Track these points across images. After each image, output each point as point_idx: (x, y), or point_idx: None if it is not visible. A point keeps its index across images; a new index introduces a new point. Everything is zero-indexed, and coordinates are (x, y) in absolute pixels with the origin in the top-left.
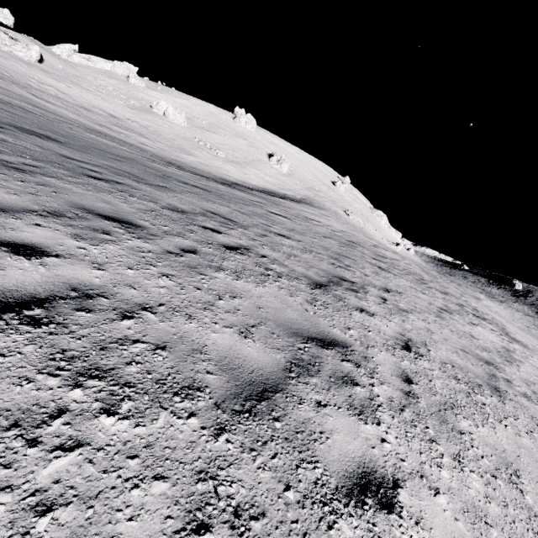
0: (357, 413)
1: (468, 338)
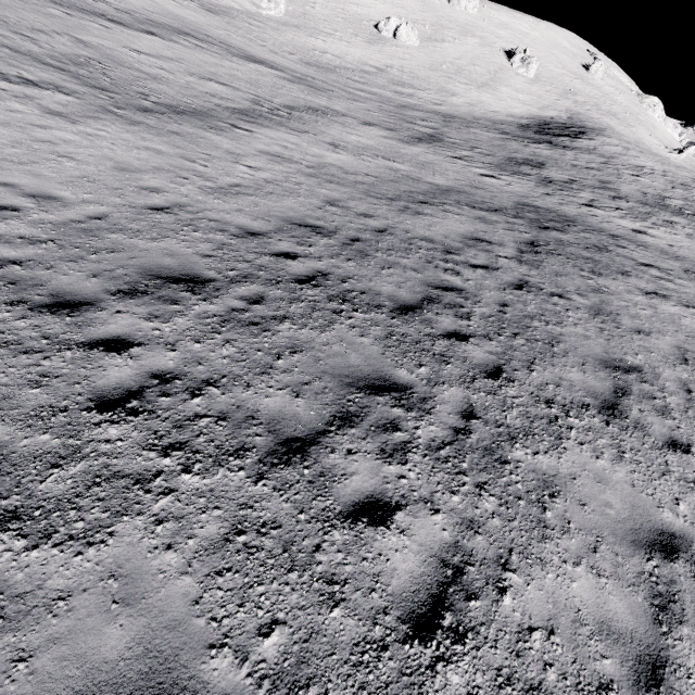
0: None
1: None
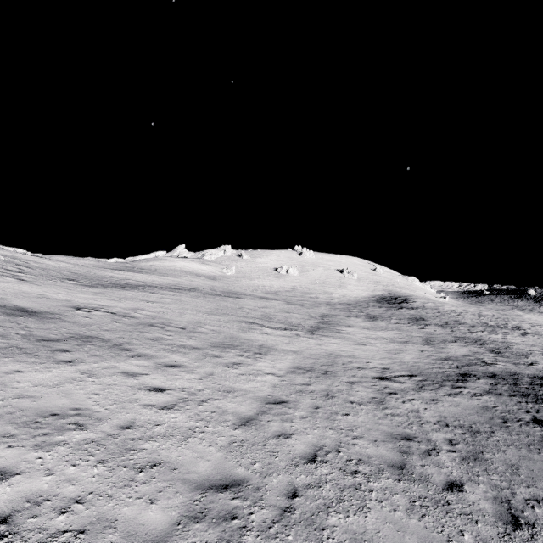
0: None
1: None
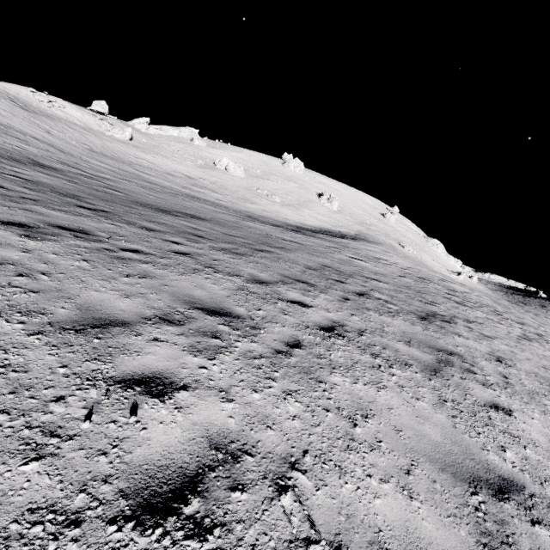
0: (482, 384)
1: (548, 360)
